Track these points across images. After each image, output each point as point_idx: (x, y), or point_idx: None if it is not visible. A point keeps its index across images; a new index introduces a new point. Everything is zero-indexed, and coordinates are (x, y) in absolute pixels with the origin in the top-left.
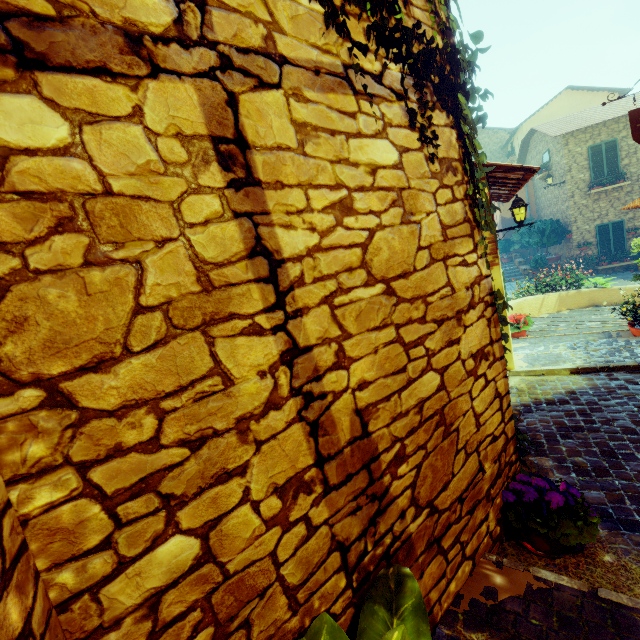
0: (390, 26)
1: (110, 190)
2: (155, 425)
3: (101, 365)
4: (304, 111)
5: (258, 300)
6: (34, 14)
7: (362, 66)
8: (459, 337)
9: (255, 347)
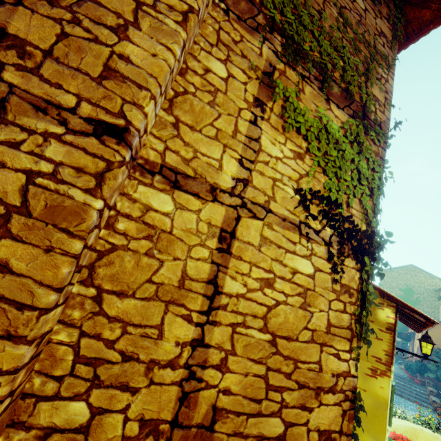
0: (334, 213)
1: (172, 232)
2: (119, 335)
3: (121, 294)
4: (269, 233)
5: (199, 304)
6: (187, 174)
7: (310, 224)
8: (312, 407)
9: (183, 327)
